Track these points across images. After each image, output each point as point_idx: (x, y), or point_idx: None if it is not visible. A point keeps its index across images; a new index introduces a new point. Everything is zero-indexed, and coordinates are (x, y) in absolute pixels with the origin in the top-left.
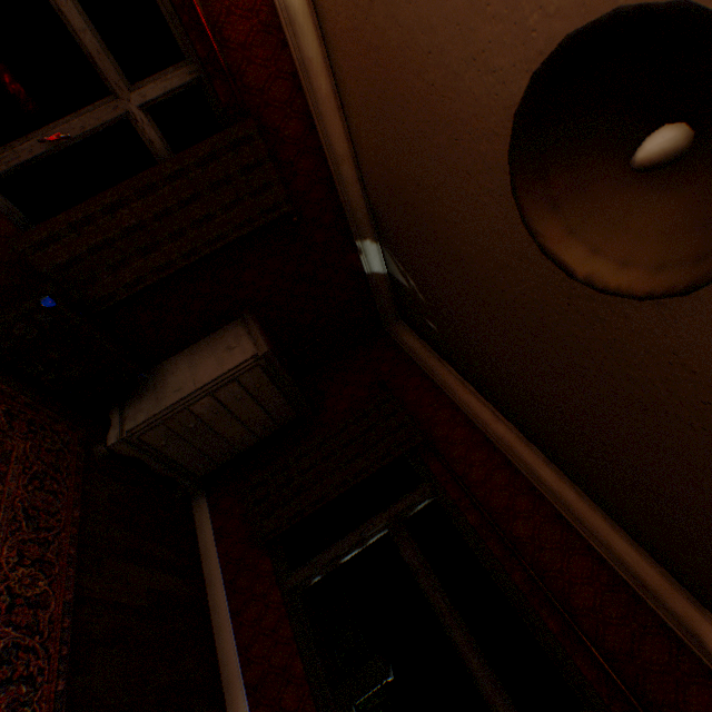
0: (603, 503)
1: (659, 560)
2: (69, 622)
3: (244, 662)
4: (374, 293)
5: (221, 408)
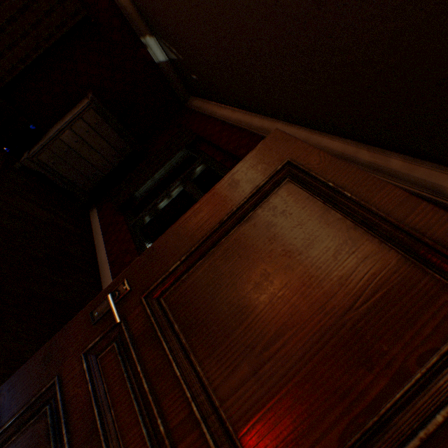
0: (277, 114)
1: (304, 125)
2: None
3: (109, 256)
4: (167, 78)
5: (80, 140)
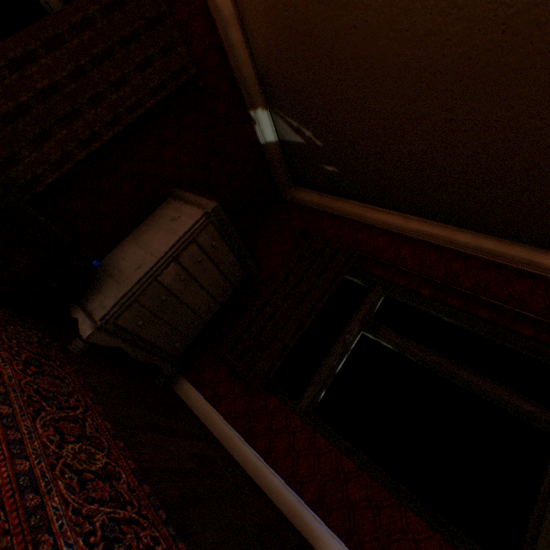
0: (518, 236)
1: None
2: (146, 491)
3: (296, 487)
4: (270, 163)
5: (186, 276)
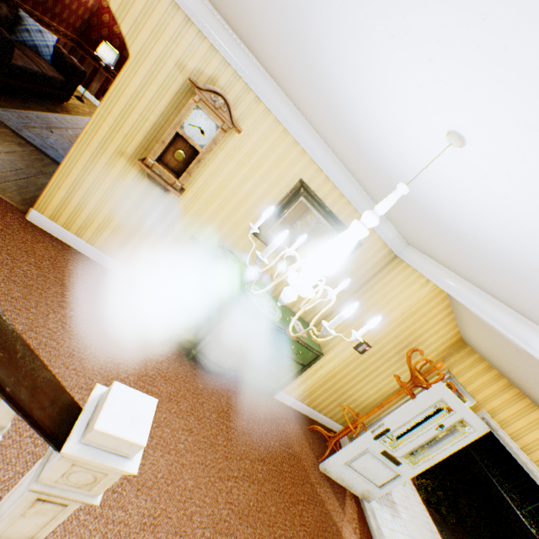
0: None
1: None
2: None
3: None
4: None
5: None
